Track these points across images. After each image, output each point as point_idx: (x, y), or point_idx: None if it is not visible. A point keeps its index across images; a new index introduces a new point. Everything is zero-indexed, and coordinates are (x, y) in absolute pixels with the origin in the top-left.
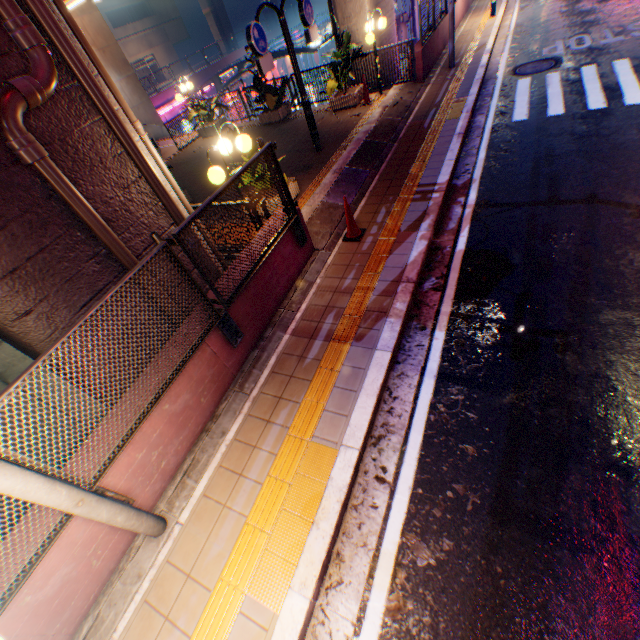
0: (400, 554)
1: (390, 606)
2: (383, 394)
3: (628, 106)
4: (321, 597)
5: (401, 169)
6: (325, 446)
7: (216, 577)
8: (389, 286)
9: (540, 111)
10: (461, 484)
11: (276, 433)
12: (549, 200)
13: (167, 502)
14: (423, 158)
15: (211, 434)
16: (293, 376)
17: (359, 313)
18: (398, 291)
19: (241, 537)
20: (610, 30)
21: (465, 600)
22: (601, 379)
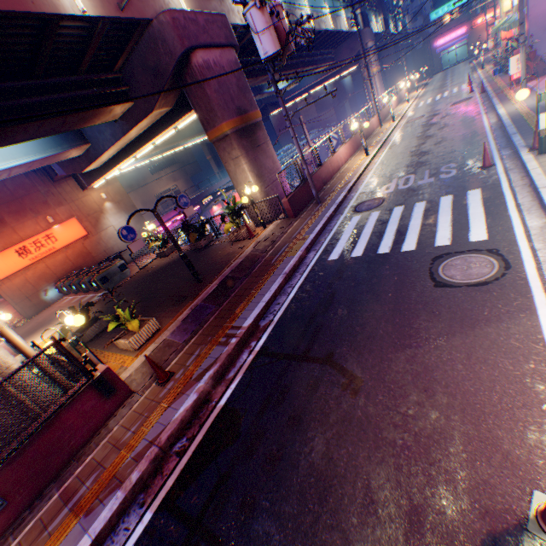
0: None
1: None
2: None
3: (402, 252)
4: None
5: (234, 306)
6: None
7: None
8: (145, 447)
9: (349, 251)
10: None
11: None
12: (302, 354)
13: None
14: (251, 296)
15: None
16: None
17: (109, 477)
18: (145, 455)
19: None
20: (429, 171)
21: None
22: None
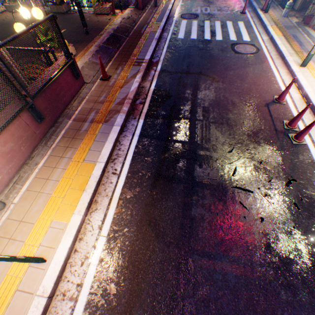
0: (121, 196)
1: (116, 212)
2: (117, 143)
3: (217, 40)
4: (88, 216)
5: (130, 50)
6: (90, 163)
7: (37, 218)
8: (121, 101)
9: (188, 36)
10: (145, 170)
11: (66, 161)
12: (186, 72)
13: (5, 196)
14: (140, 47)
15: (29, 165)
16: (74, 138)
17: (107, 111)
18: (125, 103)
19: (49, 202)
20: (217, 8)
21: (143, 204)
22: (193, 133)
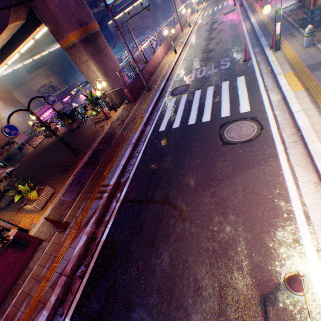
0: None
1: None
2: None
3: (203, 123)
4: None
5: (102, 170)
6: None
7: None
8: (57, 277)
9: (171, 124)
10: None
11: None
12: (150, 199)
13: None
14: (113, 162)
15: None
16: None
17: (36, 303)
18: (58, 283)
19: None
20: (214, 64)
21: None
22: None
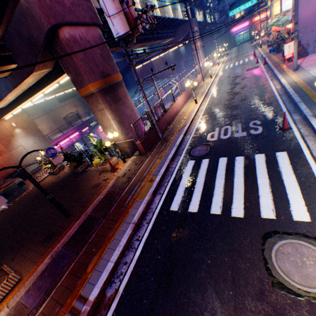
0: None
1: None
2: None
3: (232, 217)
4: None
5: (87, 259)
6: None
7: None
8: None
9: (187, 202)
10: None
11: None
12: None
13: None
14: (104, 248)
15: None
16: None
17: None
18: None
19: None
20: (241, 124)
21: None
22: None
